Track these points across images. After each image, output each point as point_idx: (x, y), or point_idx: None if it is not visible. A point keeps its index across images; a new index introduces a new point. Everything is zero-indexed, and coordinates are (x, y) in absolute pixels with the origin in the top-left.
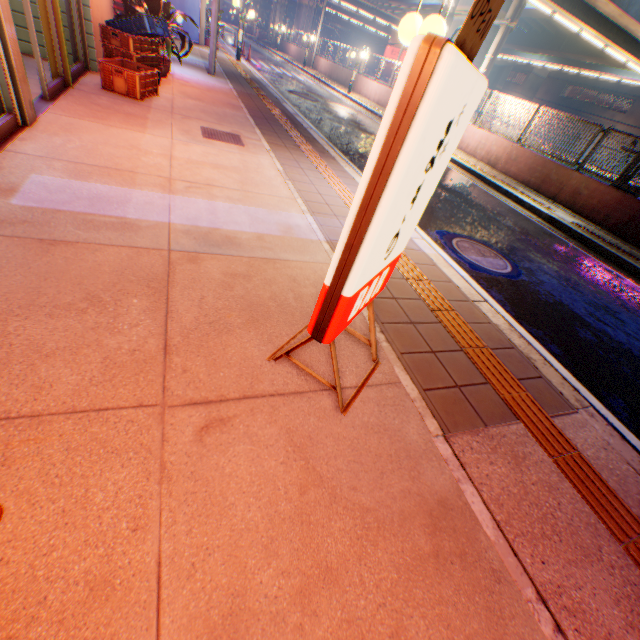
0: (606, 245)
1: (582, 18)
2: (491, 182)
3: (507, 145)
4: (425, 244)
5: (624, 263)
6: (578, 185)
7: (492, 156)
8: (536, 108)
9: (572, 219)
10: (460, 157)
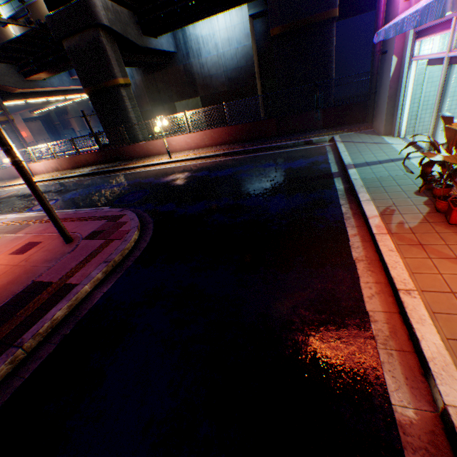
0: (100, 170)
1: (41, 96)
2: (57, 178)
3: (54, 161)
4: (16, 216)
5: (104, 172)
6: (85, 158)
7: (55, 168)
8: (47, 145)
9: (92, 169)
10: (43, 177)
